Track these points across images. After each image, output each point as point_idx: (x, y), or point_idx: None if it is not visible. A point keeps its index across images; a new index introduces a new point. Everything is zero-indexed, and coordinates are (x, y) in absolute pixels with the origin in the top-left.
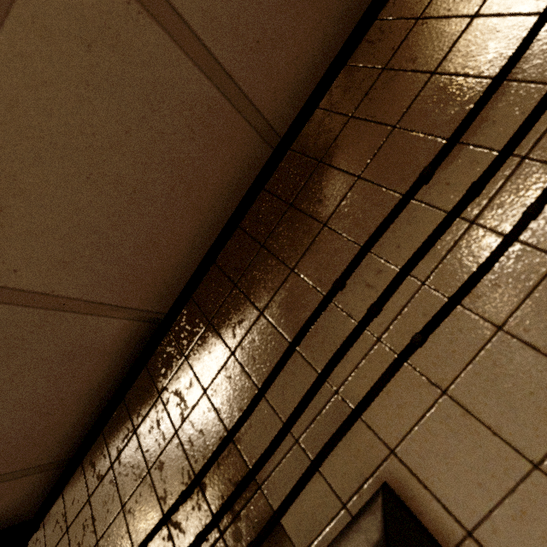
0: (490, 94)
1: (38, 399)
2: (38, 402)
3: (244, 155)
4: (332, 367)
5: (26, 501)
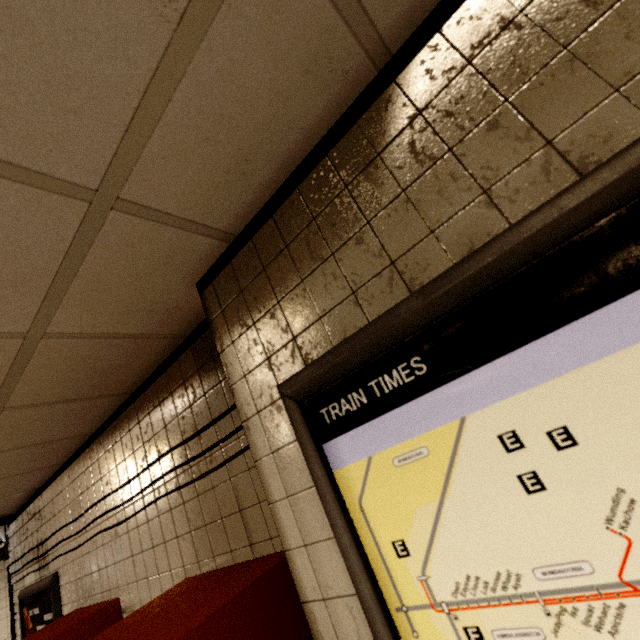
0: (76, 520)
1: (0, 505)
2: (1, 505)
3: (49, 469)
4: (54, 547)
5: (11, 511)
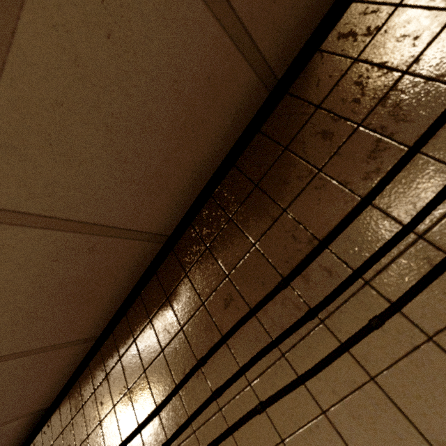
0: (143, 428)
1: None
2: None
3: (73, 353)
4: None
5: None
